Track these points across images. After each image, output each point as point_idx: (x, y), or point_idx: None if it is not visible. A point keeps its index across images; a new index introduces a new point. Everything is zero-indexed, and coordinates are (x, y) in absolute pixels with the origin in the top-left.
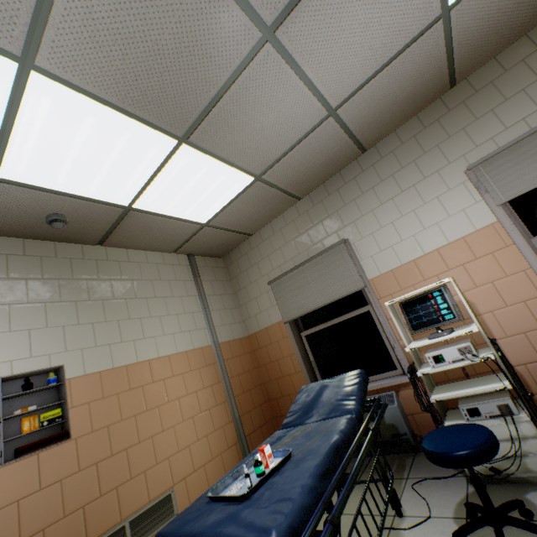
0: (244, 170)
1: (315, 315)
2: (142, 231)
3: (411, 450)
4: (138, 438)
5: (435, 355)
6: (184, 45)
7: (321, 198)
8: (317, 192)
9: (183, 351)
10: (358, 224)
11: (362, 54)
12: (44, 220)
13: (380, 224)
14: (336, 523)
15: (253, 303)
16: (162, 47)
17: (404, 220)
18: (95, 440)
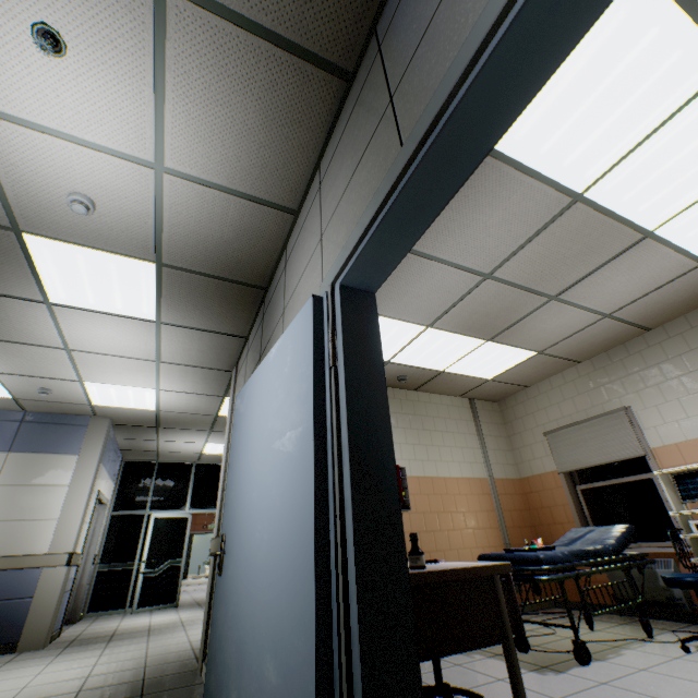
0: (528, 349)
1: (592, 471)
2: (443, 383)
3: (690, 621)
4: (439, 527)
5: (697, 523)
6: (501, 310)
7: (603, 364)
8: (599, 358)
9: (465, 477)
10: (641, 394)
11: (627, 291)
12: (395, 378)
13: (664, 398)
14: (577, 573)
15: (527, 449)
16: (490, 312)
17: (690, 398)
18: (417, 517)
